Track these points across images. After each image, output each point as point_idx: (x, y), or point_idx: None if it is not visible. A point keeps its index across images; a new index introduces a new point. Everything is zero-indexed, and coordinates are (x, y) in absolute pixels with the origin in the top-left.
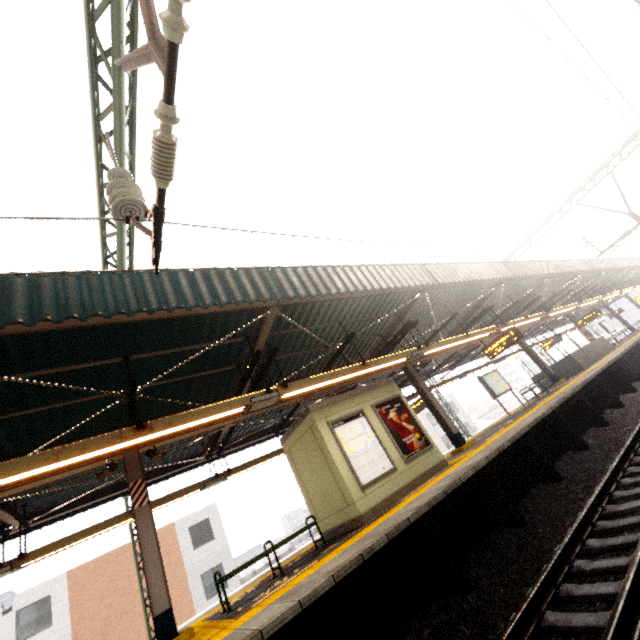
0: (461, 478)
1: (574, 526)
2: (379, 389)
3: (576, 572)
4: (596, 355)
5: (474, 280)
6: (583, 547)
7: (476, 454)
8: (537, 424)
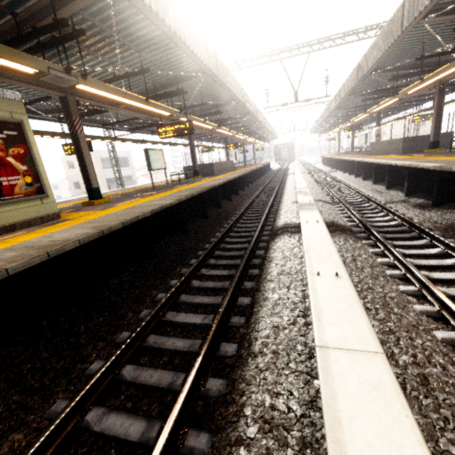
0: (11, 269)
1: (123, 346)
2: None
3: (83, 429)
4: (225, 170)
5: (182, 39)
6: (117, 376)
7: (87, 222)
8: (162, 210)
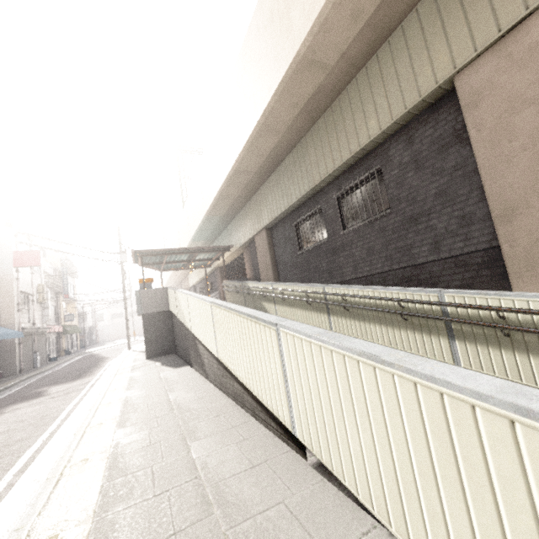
0: None
1: None
2: None
3: None
4: None
5: None
6: None
7: None
8: None
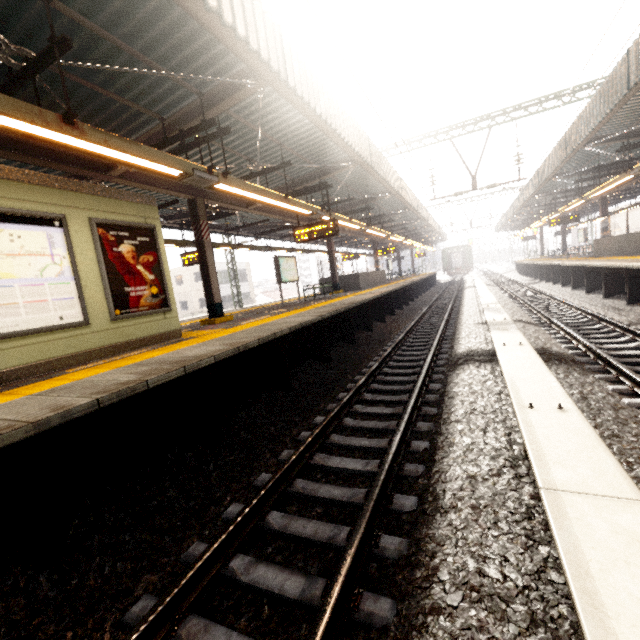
0: (151, 382)
1: (267, 487)
2: (122, 203)
3: (227, 578)
4: (373, 283)
5: (333, 127)
6: (261, 522)
7: (215, 340)
8: (301, 328)
